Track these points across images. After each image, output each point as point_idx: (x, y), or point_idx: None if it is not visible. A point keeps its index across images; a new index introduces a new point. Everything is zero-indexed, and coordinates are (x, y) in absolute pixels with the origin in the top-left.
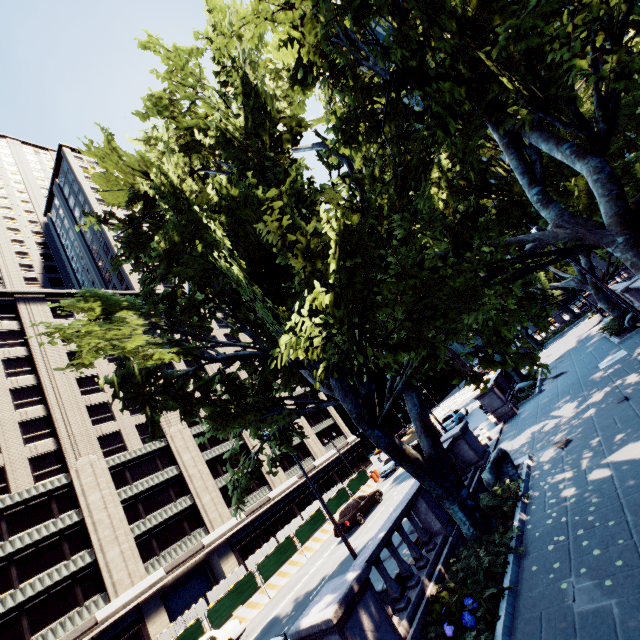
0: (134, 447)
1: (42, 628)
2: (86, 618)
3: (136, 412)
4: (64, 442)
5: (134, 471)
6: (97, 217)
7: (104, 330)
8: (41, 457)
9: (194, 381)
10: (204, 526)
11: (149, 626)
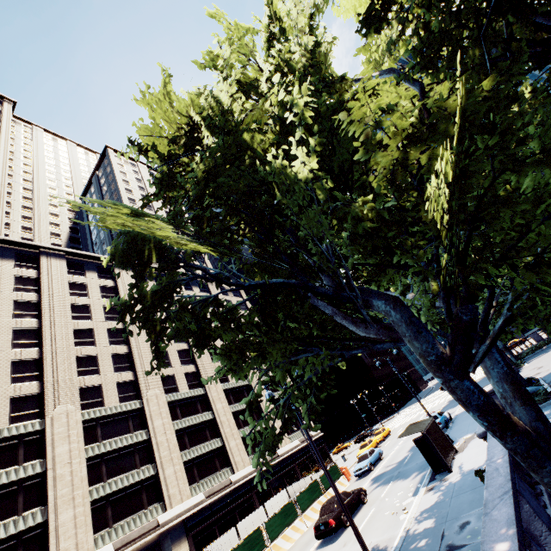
0: (111, 404)
1: None
2: None
3: (120, 370)
4: (47, 387)
5: (106, 429)
6: (139, 147)
7: (133, 220)
8: (22, 398)
9: (213, 306)
10: (162, 501)
11: None
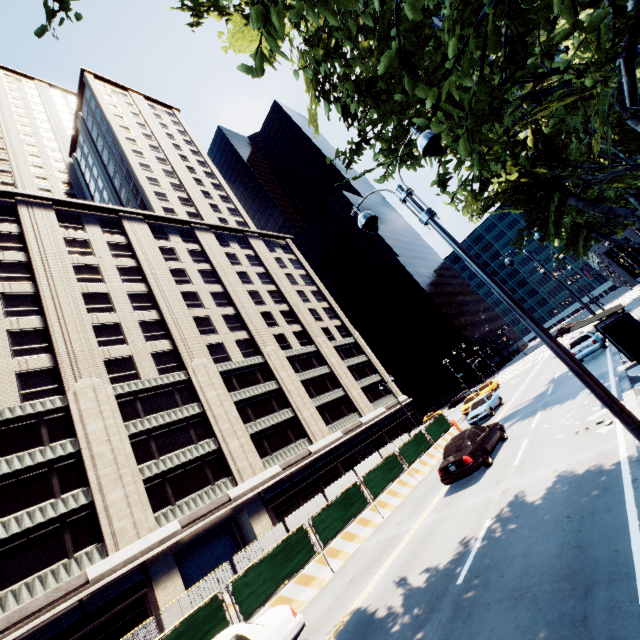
0: (148, 376)
1: (15, 582)
2: (75, 574)
3: (152, 339)
4: (61, 359)
5: (147, 403)
6: None
7: None
8: (32, 374)
9: None
10: (231, 476)
11: (157, 592)
